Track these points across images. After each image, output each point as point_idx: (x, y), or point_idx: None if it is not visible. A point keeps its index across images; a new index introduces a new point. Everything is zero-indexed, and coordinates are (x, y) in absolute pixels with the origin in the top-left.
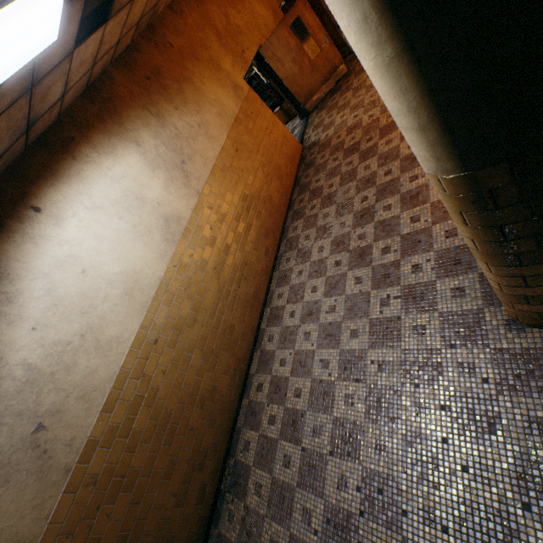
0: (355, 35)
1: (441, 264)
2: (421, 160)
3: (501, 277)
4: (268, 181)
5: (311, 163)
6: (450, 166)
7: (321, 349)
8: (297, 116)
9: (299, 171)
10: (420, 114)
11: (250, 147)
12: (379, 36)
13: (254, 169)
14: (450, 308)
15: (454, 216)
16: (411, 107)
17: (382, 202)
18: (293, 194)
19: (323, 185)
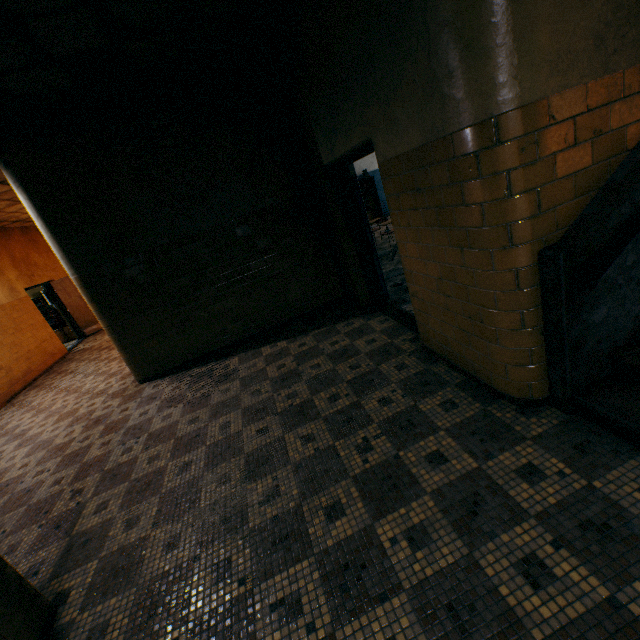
0: (42, 230)
1: (123, 377)
2: (68, 272)
3: (113, 336)
4: (14, 357)
5: (71, 359)
6: (74, 272)
7: (4, 446)
8: (77, 339)
9: (56, 365)
10: (61, 252)
11: (7, 327)
12: (47, 231)
13: (3, 342)
14: (116, 390)
15: (86, 300)
16: (58, 250)
17: (108, 364)
18: (40, 378)
19: (73, 367)
